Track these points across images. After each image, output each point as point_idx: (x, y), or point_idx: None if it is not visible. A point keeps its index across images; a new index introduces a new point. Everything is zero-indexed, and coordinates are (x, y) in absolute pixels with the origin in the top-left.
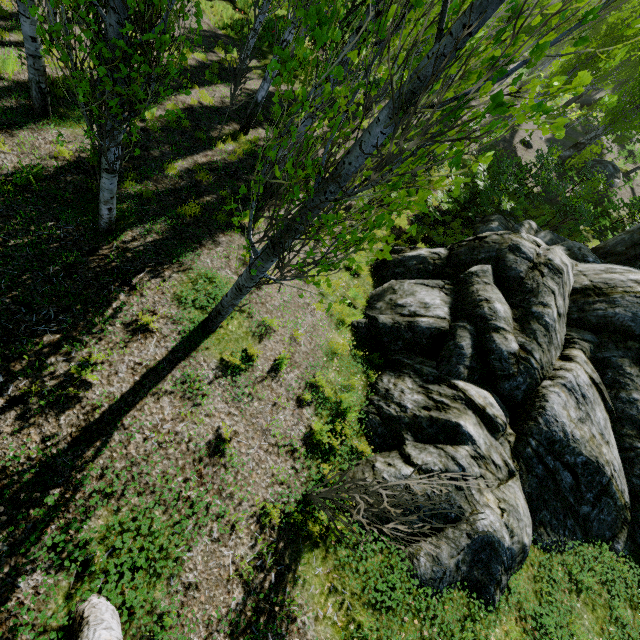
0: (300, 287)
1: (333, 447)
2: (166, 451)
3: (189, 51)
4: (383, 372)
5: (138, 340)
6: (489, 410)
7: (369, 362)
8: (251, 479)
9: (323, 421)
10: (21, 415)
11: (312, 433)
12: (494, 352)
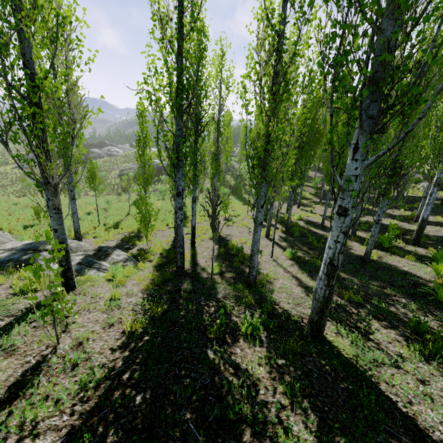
0: None
1: None
2: None
3: (311, 204)
4: None
5: None
6: None
7: None
8: None
9: None
10: None
11: None
12: None
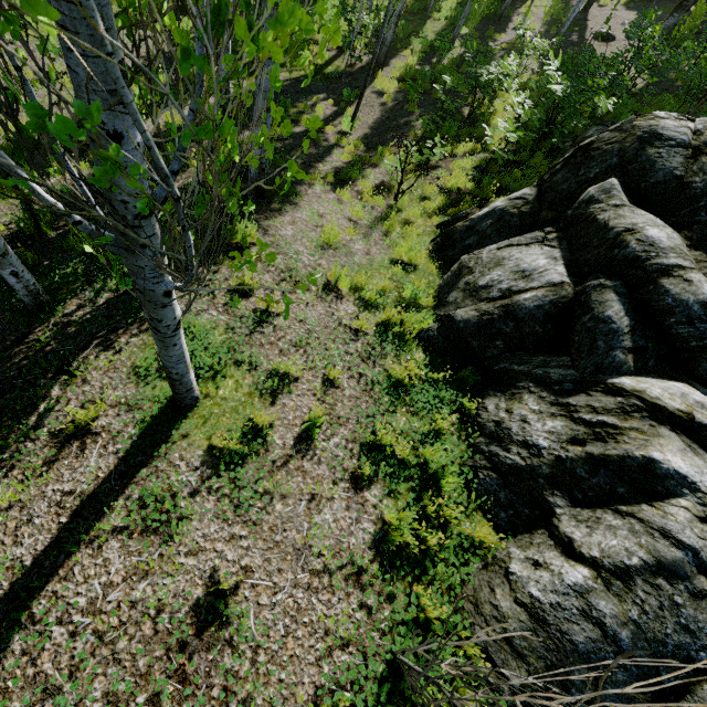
0: (329, 305)
1: (428, 546)
2: (113, 647)
3: None
4: (484, 395)
5: (71, 453)
6: (701, 417)
7: (459, 385)
8: (285, 654)
9: (402, 503)
10: None
11: (387, 530)
12: (673, 311)
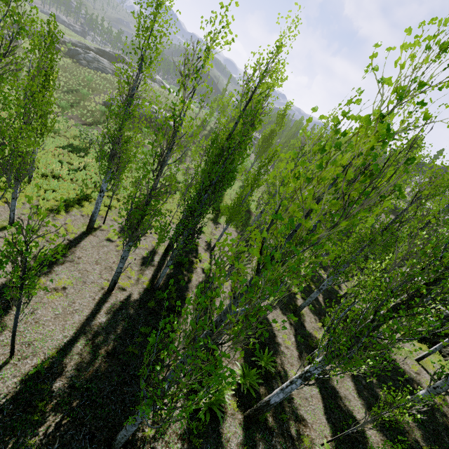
0: None
1: None
2: None
3: None
4: None
5: (421, 375)
6: None
7: (428, 347)
8: None
9: None
10: (446, 407)
11: None
12: None
